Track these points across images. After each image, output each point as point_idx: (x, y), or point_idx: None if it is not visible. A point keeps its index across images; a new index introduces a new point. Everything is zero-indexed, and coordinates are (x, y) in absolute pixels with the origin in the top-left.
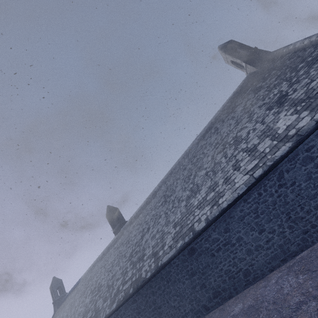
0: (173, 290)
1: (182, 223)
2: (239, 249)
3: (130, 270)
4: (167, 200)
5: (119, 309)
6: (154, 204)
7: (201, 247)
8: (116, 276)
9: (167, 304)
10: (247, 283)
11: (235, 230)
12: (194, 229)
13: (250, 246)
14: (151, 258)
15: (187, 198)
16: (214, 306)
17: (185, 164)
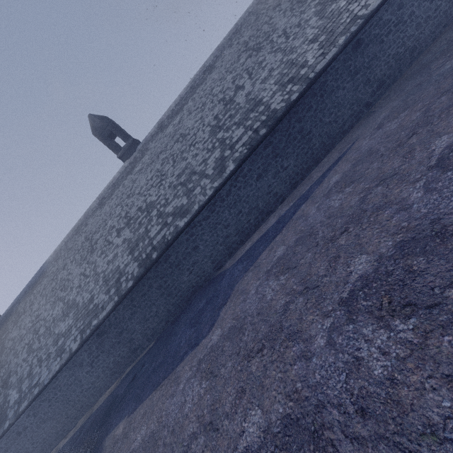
0: (329, 103)
1: (328, 30)
2: (410, 26)
3: (236, 129)
4: (262, 46)
5: (239, 170)
6: (222, 73)
7: (370, 35)
8: (191, 166)
9: (320, 124)
10: (412, 61)
11: (409, 5)
12: (361, 16)
13: (420, 20)
14: (285, 88)
15: (317, 13)
16: (377, 99)
17: (273, 3)
